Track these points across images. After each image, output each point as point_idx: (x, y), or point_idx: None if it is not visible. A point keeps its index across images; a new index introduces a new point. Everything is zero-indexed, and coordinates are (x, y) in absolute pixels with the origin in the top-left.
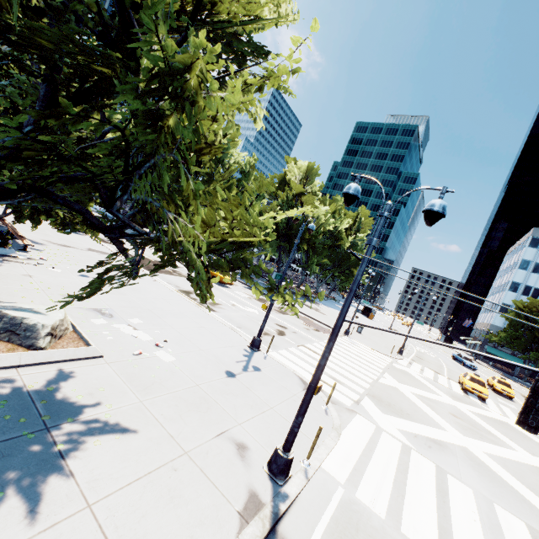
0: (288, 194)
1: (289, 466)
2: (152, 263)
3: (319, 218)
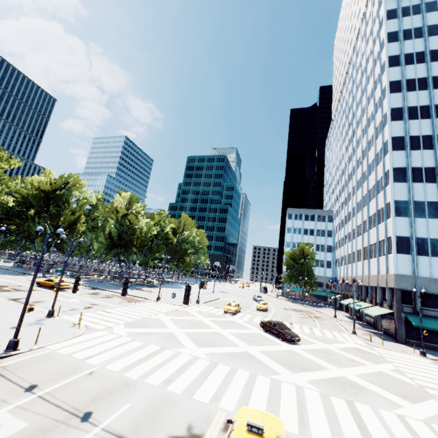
0: (118, 216)
1: (15, 344)
2: None
3: (142, 228)
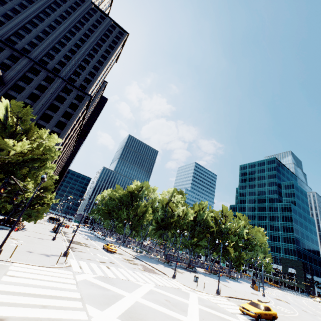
0: (163, 204)
1: None
2: (79, 242)
3: (179, 213)
